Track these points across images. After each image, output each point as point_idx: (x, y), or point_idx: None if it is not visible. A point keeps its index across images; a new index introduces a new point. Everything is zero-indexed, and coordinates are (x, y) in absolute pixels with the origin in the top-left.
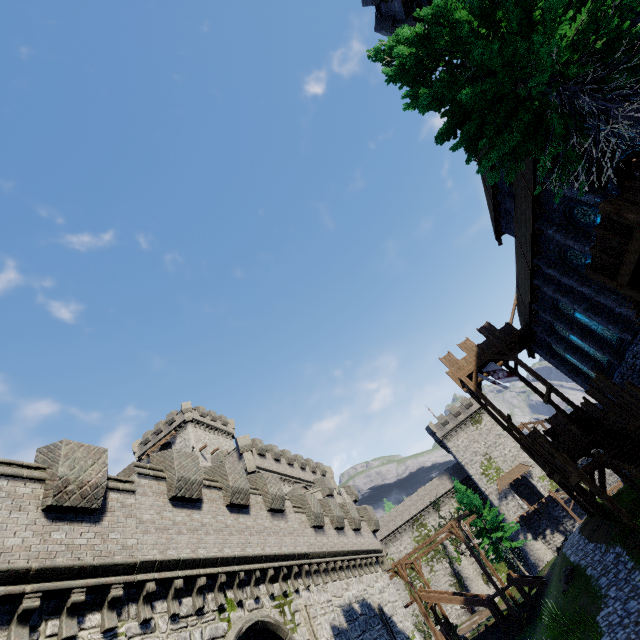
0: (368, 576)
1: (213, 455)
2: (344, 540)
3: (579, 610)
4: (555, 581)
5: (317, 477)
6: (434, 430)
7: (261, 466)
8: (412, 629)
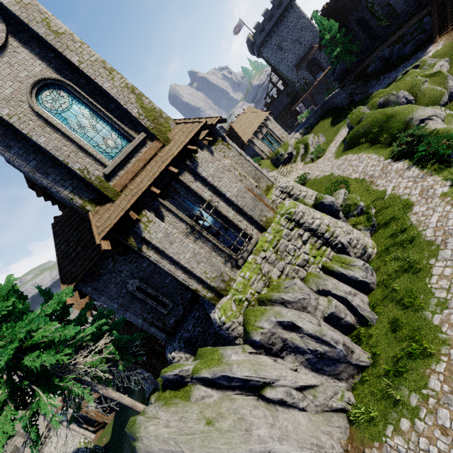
0: (45, 450)
1: None
2: None
3: None
4: None
5: None
6: None
7: None
8: (79, 440)
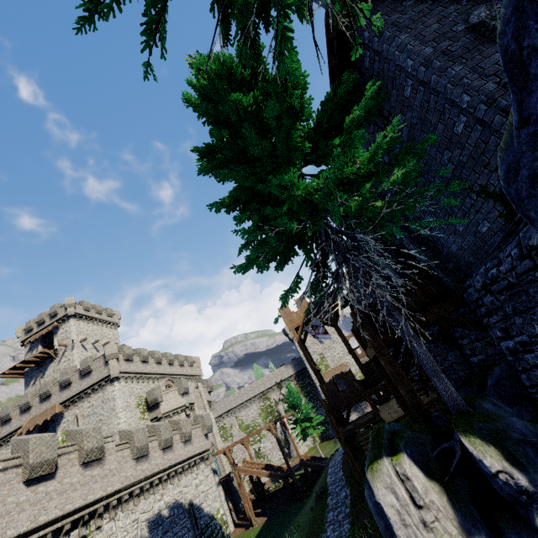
0: (188, 477)
1: (94, 345)
2: (169, 456)
3: (309, 534)
4: (320, 482)
5: (184, 369)
6: (288, 332)
7: (126, 370)
8: (219, 507)
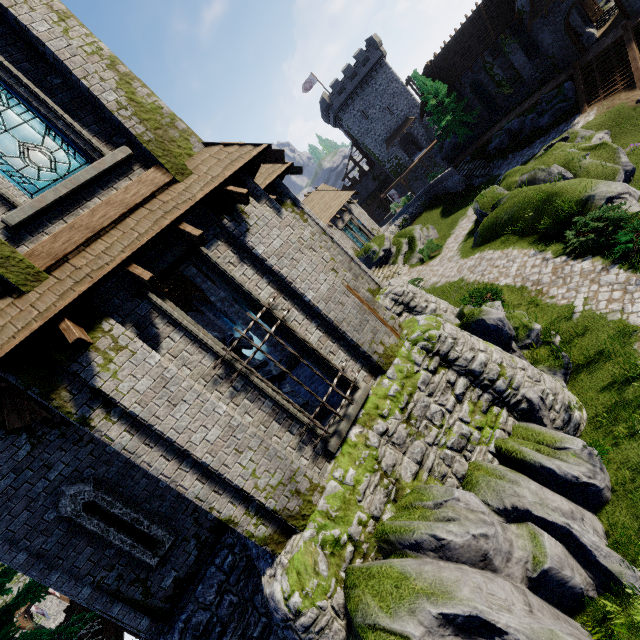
0: None
1: None
2: None
3: None
4: None
5: None
6: None
7: None
8: None
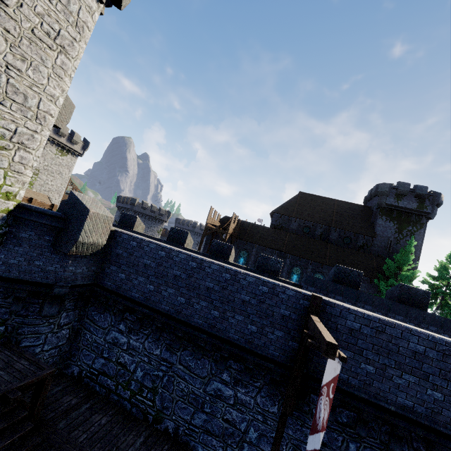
0: None
1: None
2: None
3: None
4: None
5: None
6: None
7: None
8: None
